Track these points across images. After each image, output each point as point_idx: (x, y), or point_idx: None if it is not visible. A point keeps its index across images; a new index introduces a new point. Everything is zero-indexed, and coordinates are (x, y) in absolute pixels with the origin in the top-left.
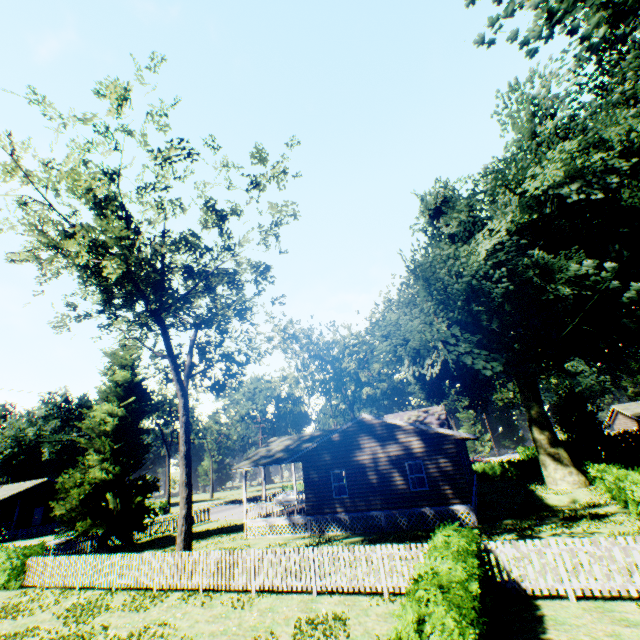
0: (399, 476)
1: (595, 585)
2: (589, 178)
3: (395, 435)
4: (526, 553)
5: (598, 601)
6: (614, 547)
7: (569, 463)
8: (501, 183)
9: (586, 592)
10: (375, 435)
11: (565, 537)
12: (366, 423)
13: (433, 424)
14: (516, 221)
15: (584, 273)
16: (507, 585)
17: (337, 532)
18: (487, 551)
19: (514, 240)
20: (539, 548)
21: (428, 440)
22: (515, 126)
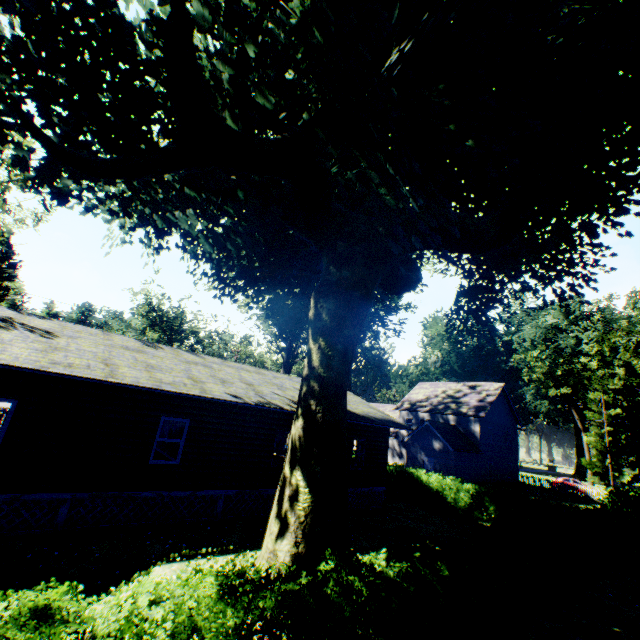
0: None
1: None
2: None
3: None
4: None
5: None
6: None
7: (295, 527)
8: None
9: None
10: None
11: None
12: None
13: (468, 406)
14: None
15: None
16: None
17: None
18: None
19: None
20: None
21: None
22: None
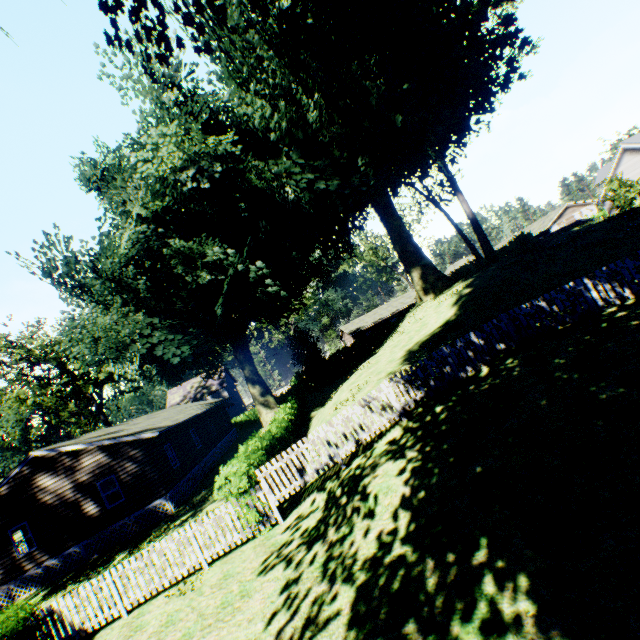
0: (93, 500)
1: (142, 593)
2: (203, 164)
3: (81, 460)
4: (87, 596)
5: (146, 604)
6: (154, 553)
7: (275, 405)
8: (144, 159)
9: (135, 603)
10: (57, 468)
11: (219, 501)
12: (44, 459)
13: (215, 385)
14: (152, 208)
15: (219, 258)
16: (73, 634)
17: (32, 591)
18: (52, 613)
19: (153, 229)
20: (97, 585)
21: (117, 452)
22: (140, 93)
